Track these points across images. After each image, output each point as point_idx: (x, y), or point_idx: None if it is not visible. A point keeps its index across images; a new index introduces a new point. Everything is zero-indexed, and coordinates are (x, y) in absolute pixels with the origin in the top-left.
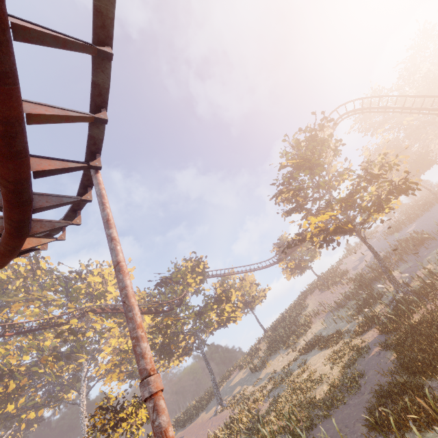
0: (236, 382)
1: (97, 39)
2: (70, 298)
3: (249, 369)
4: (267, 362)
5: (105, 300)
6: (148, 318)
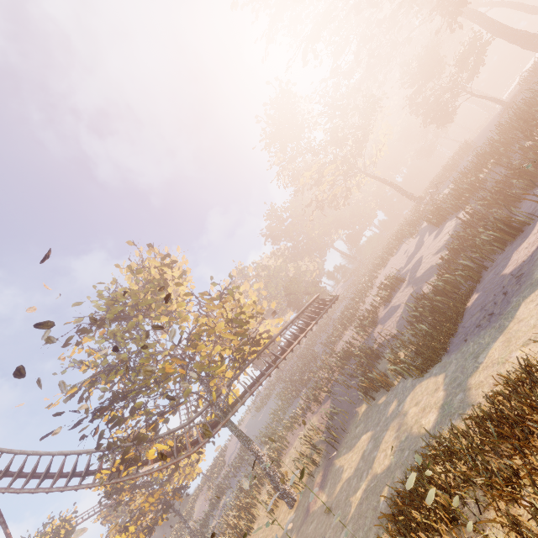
0: None
1: None
2: None
3: None
4: None
5: None
6: None
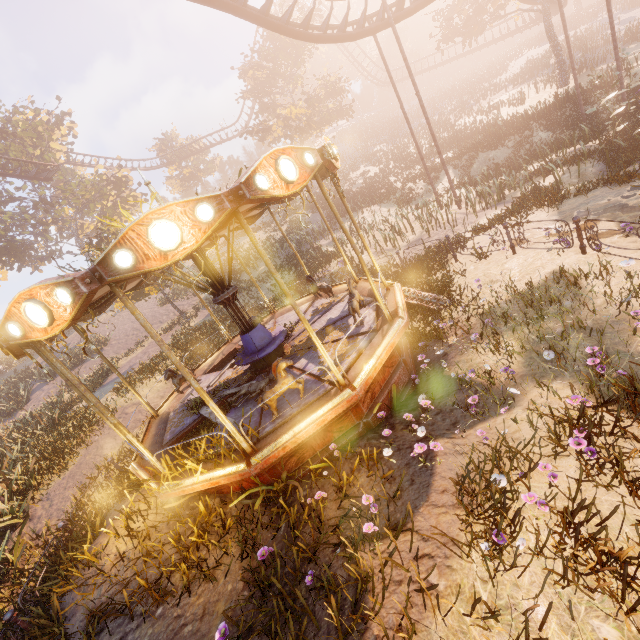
0: None
1: None
2: None
3: None
4: None
5: None
6: None
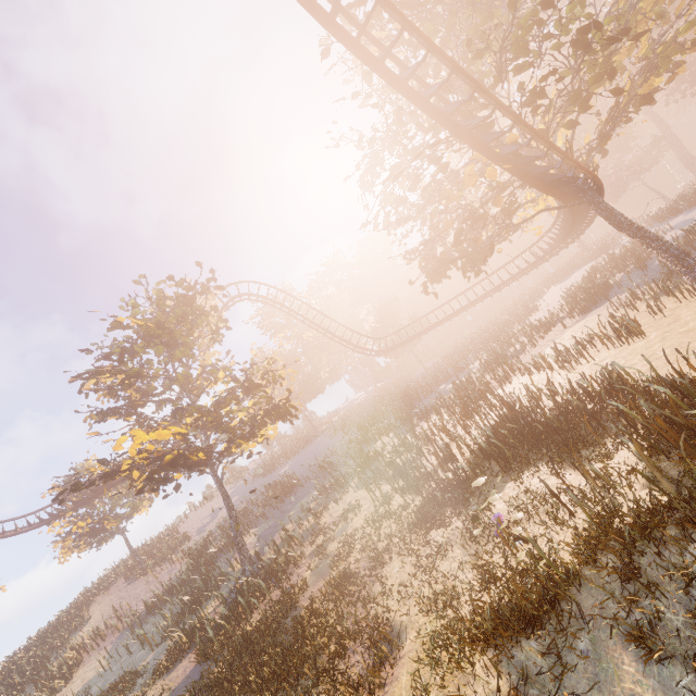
0: None
1: None
2: None
3: None
4: None
5: None
6: None
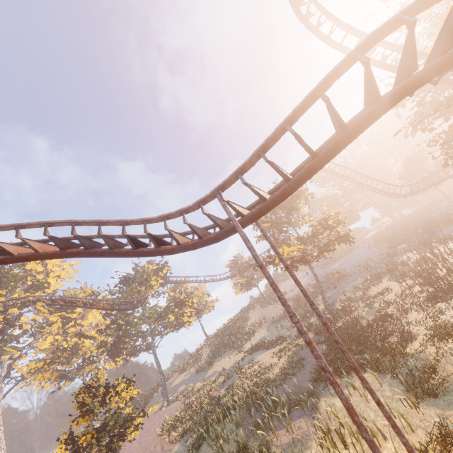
0: (178, 383)
1: (294, 174)
2: (4, 284)
3: (192, 371)
4: (213, 363)
5: (43, 292)
6: (92, 317)
